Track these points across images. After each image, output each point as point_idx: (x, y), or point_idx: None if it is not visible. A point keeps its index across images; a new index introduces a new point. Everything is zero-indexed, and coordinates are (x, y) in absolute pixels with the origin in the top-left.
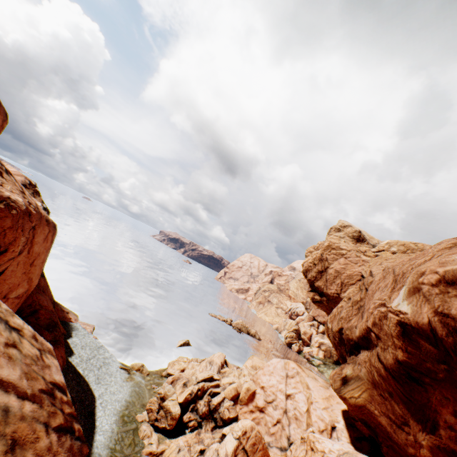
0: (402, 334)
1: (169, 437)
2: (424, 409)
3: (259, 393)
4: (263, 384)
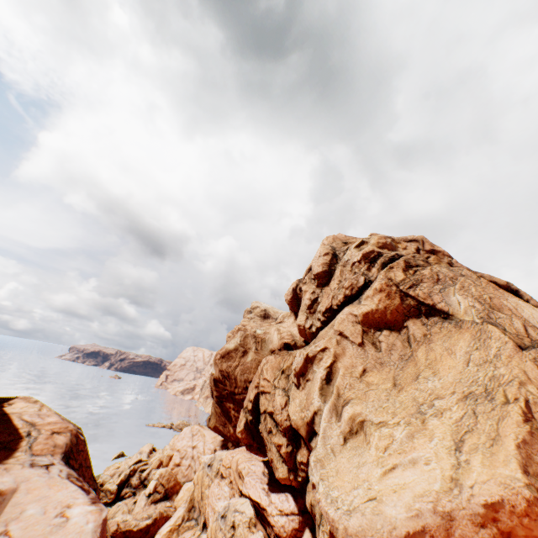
0: (215, 383)
1: (111, 507)
2: (228, 413)
3: (177, 455)
4: (178, 448)
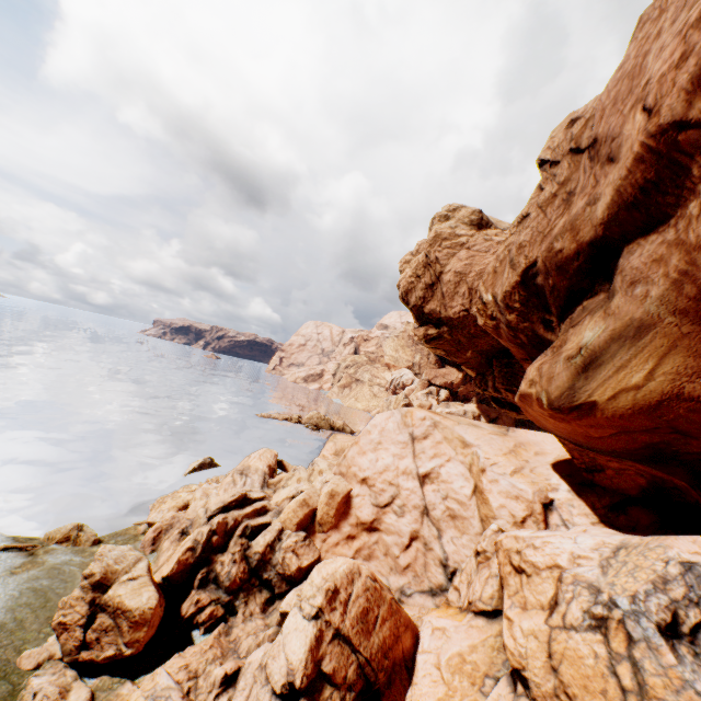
0: None
1: (138, 673)
2: None
3: (359, 495)
4: (363, 474)
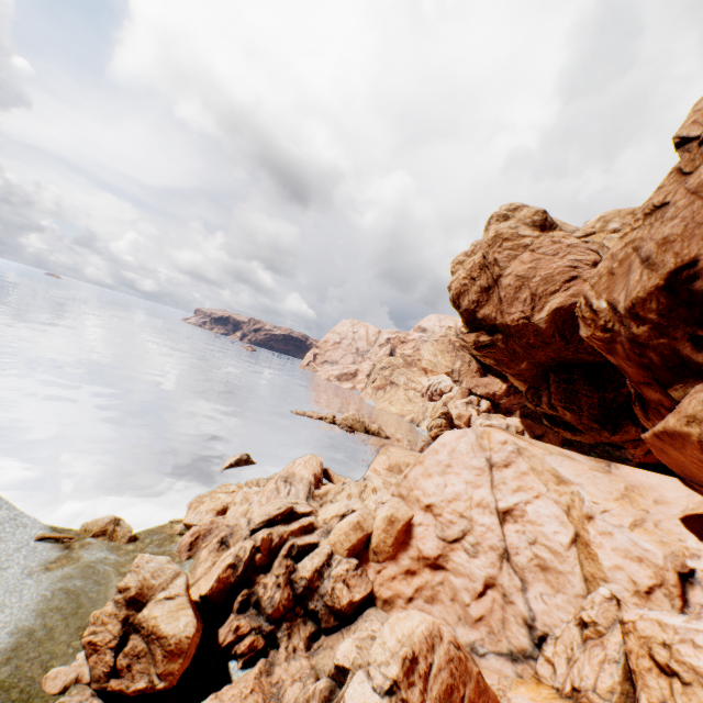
0: None
1: None
2: None
3: (422, 524)
4: (428, 500)
